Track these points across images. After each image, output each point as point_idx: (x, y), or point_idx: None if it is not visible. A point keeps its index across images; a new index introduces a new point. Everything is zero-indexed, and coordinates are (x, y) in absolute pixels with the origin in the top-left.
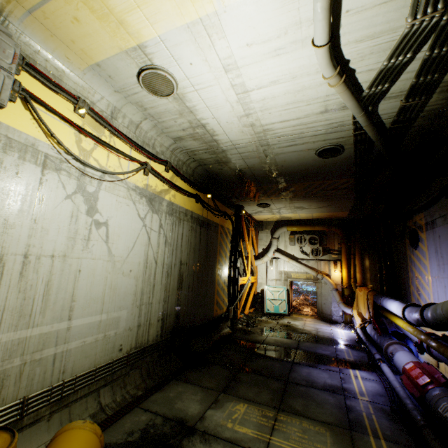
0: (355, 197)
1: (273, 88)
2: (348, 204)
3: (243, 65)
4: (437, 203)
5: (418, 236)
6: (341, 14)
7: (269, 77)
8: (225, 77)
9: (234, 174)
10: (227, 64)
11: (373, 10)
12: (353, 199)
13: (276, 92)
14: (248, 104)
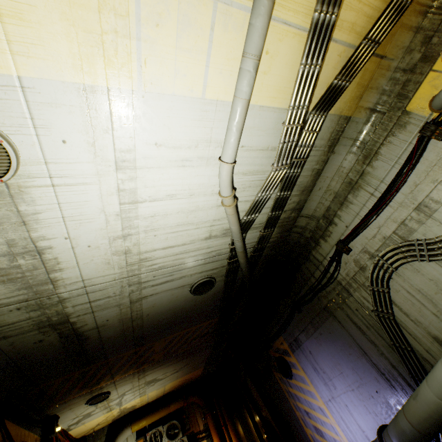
0: (217, 341)
1: (168, 203)
2: (205, 355)
3: (143, 166)
4: (291, 320)
5: (288, 361)
6: (239, 147)
7: (168, 189)
8: (113, 176)
9: (64, 346)
10: (122, 158)
11: (256, 153)
12: (211, 346)
13: (170, 209)
14: (132, 220)
